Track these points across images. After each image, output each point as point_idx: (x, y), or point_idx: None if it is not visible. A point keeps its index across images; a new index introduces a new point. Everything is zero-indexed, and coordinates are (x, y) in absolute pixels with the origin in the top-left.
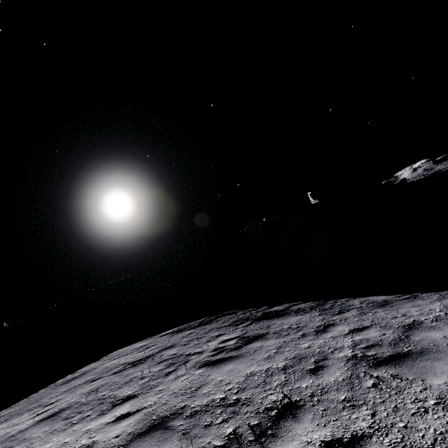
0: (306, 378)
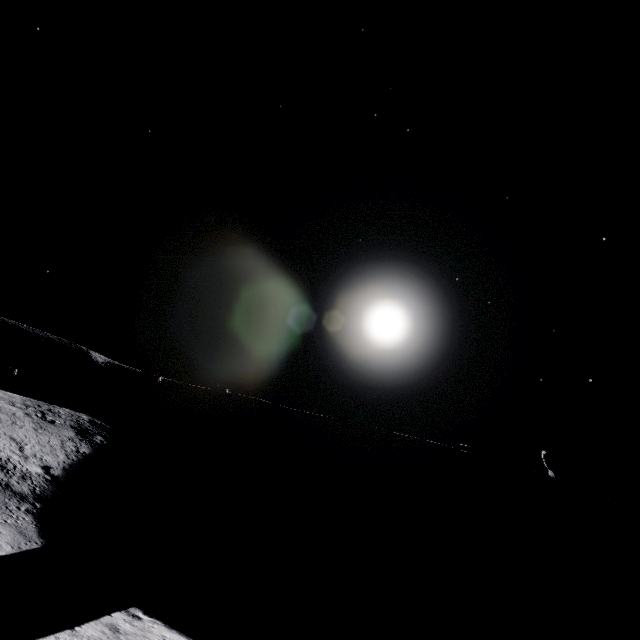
0: (7, 417)
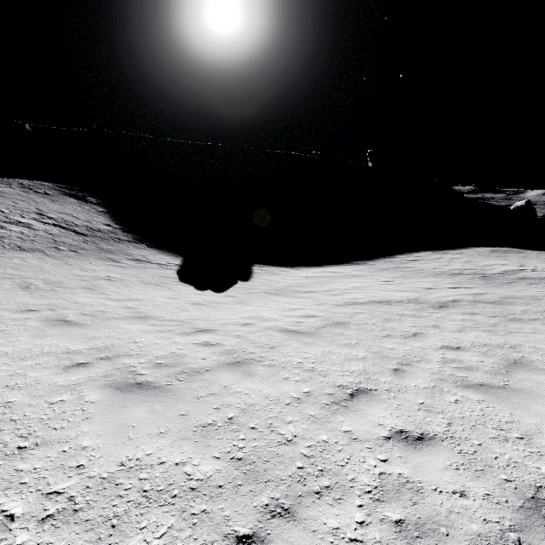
0: (22, 198)
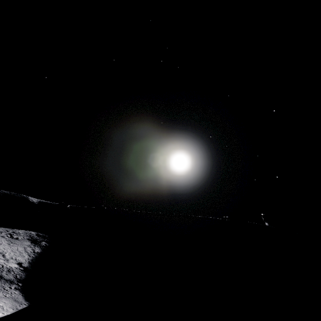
0: None
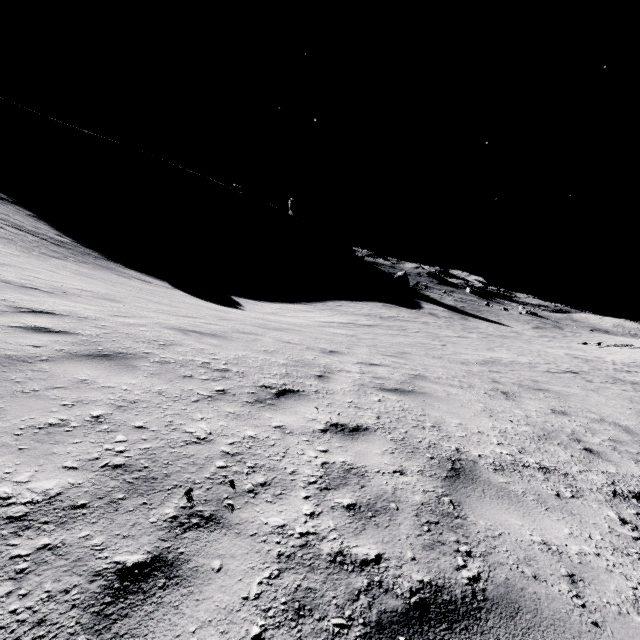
0: None
